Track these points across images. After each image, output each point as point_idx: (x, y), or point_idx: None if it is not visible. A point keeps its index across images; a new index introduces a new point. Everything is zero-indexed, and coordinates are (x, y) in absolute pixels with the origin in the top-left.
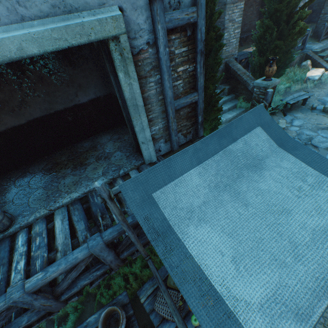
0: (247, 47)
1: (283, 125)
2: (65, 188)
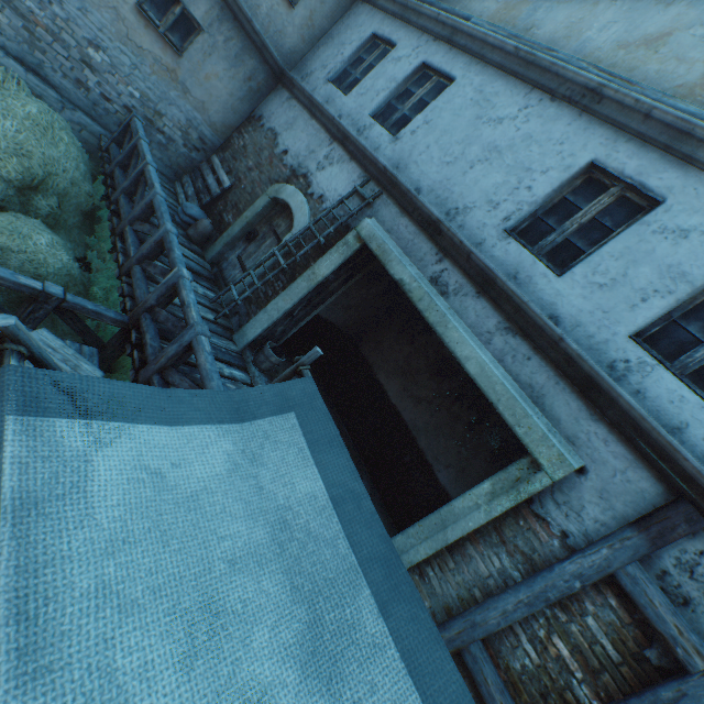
0: None
1: None
2: None
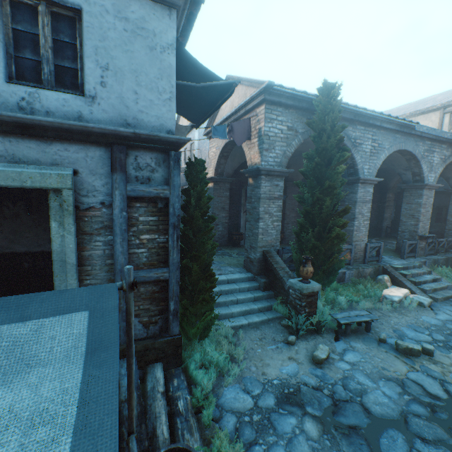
0: None
1: (322, 353)
2: None
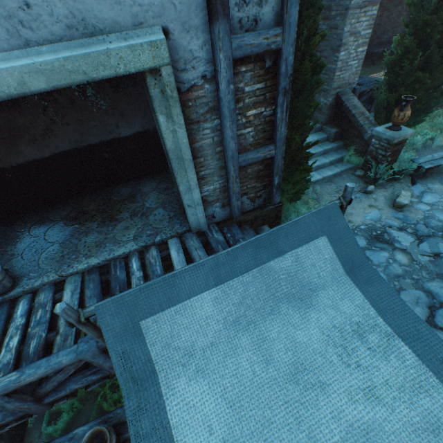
0: (382, 67)
1: (405, 200)
2: (85, 249)
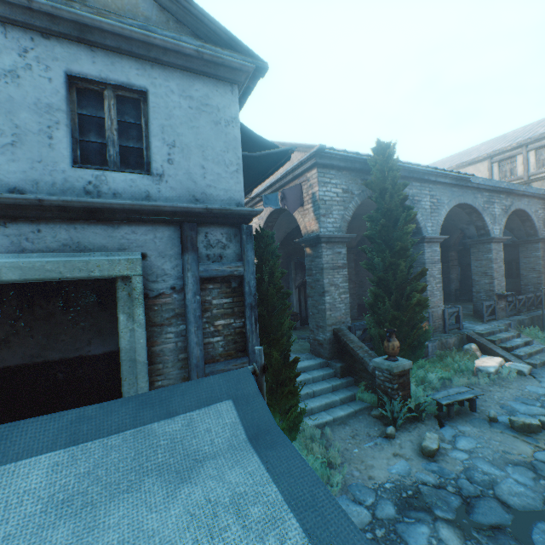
0: None
1: (432, 442)
2: None
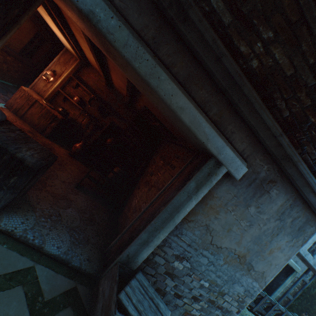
0: None
1: None
2: None
